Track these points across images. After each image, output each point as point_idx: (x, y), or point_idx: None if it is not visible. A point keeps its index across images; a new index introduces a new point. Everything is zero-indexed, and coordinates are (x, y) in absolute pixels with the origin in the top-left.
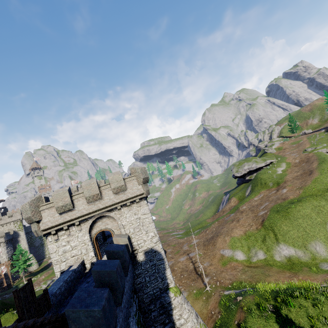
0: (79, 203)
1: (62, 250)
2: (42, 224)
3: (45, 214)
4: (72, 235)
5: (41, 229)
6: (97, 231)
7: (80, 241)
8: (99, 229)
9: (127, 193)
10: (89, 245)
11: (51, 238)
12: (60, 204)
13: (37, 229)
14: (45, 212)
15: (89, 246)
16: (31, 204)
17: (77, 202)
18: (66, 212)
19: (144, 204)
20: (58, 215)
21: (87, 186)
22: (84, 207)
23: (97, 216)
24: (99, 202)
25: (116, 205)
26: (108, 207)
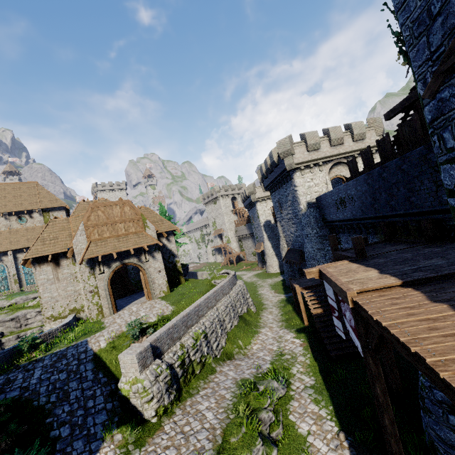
0: (323, 146)
1: (307, 185)
2: (295, 159)
3: (297, 151)
4: (315, 174)
5: (295, 163)
6: (333, 176)
7: (321, 180)
8: (334, 175)
9: (365, 143)
10: (330, 184)
11: (299, 174)
12: (312, 142)
13: (292, 162)
14: (297, 149)
15: (330, 185)
16: (289, 139)
17: (321, 145)
18: (313, 152)
19: (378, 157)
20: (307, 153)
21: (333, 129)
22: (327, 150)
23: (335, 161)
24: (339, 147)
25: (353, 153)
26: (347, 153)
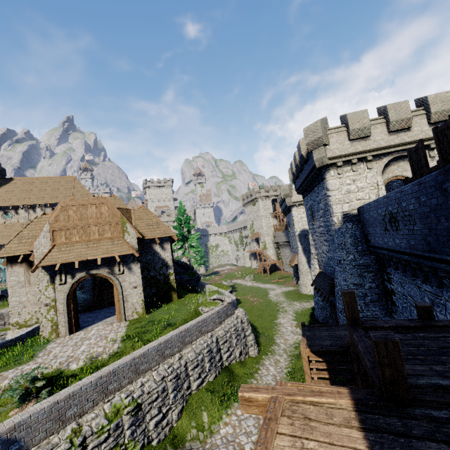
0: (376, 132)
1: (345, 189)
2: (329, 151)
3: (333, 140)
4: (359, 174)
5: (328, 157)
6: (389, 177)
7: (369, 183)
8: (392, 175)
9: None
10: (383, 189)
11: (333, 172)
12: (357, 127)
13: (324, 155)
14: (333, 137)
15: (383, 190)
16: (321, 123)
17: (373, 130)
18: (358, 141)
19: None
20: (348, 143)
21: (395, 106)
22: (383, 137)
23: (395, 154)
24: (404, 134)
25: (428, 141)
26: (416, 142)
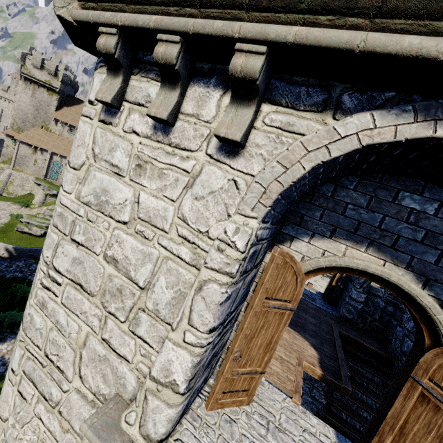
0: None
1: None
2: None
3: None
4: None
5: None
6: None
7: None
8: None
9: None
10: None
11: None
12: None
13: None
14: None
15: None
16: None
17: None
18: None
19: (326, 280)
20: None
21: None
22: None
23: None
24: None
25: None
26: None
